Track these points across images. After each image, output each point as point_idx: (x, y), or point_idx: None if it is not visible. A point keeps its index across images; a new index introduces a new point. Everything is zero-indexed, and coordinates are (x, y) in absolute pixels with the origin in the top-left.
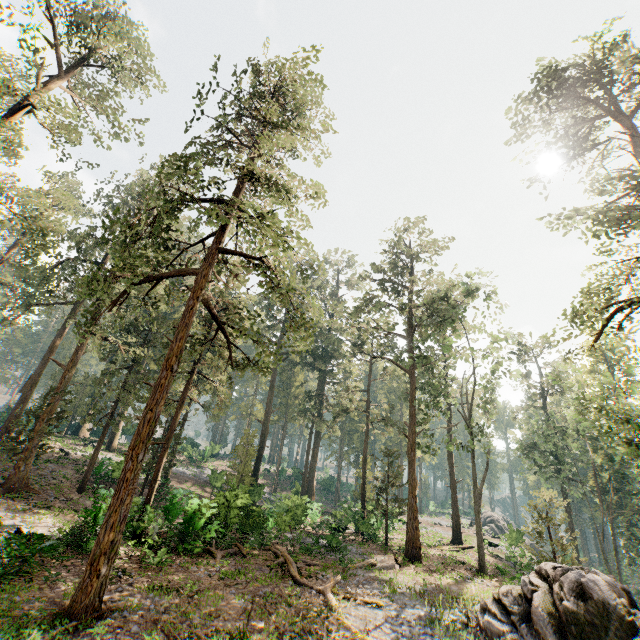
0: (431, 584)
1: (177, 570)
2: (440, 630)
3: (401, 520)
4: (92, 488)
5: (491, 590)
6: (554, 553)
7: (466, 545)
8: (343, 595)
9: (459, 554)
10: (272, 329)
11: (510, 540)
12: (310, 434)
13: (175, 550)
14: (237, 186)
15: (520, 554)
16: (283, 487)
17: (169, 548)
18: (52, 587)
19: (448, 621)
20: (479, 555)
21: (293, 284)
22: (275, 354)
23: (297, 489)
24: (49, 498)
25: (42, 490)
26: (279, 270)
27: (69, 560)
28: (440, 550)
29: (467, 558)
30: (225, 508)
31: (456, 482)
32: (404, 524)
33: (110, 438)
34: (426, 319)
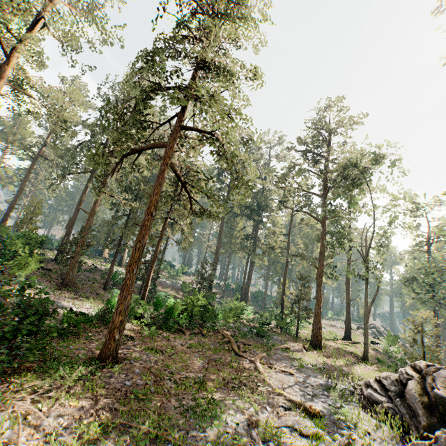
0: (328, 364)
1: (162, 340)
2: (334, 394)
3: (308, 321)
4: (111, 288)
5: (372, 373)
6: (423, 354)
7: (354, 341)
8: (267, 365)
9: (348, 347)
10: (221, 190)
11: (387, 341)
12: (247, 262)
13: (161, 328)
14: (194, 76)
15: (396, 352)
16: (228, 295)
17: (157, 326)
18: (90, 342)
19: (340, 389)
20: (364, 349)
21: (236, 152)
22: (223, 206)
23: (237, 297)
24: (87, 292)
25: (83, 287)
26: (226, 142)
27: (99, 328)
28: (335, 343)
29: (354, 350)
30: (191, 305)
31: (350, 300)
32: (310, 324)
33: (120, 259)
34: (338, 182)
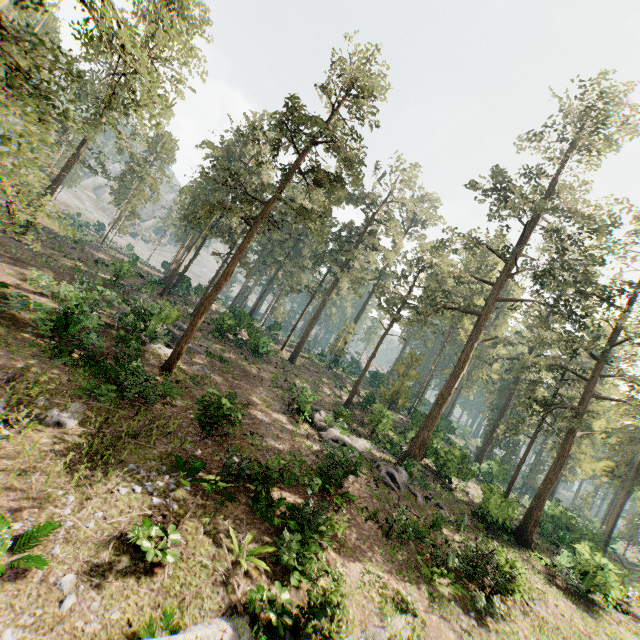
0: None
1: None
2: None
3: None
4: None
5: None
6: None
7: None
8: None
9: None
10: None
11: None
12: None
13: None
14: None
15: None
16: None
17: None
18: None
19: None
20: None
21: None
22: None
23: None
24: None
25: None
26: None
27: None
28: None
29: None
30: None
31: None
32: None
33: None
34: None
